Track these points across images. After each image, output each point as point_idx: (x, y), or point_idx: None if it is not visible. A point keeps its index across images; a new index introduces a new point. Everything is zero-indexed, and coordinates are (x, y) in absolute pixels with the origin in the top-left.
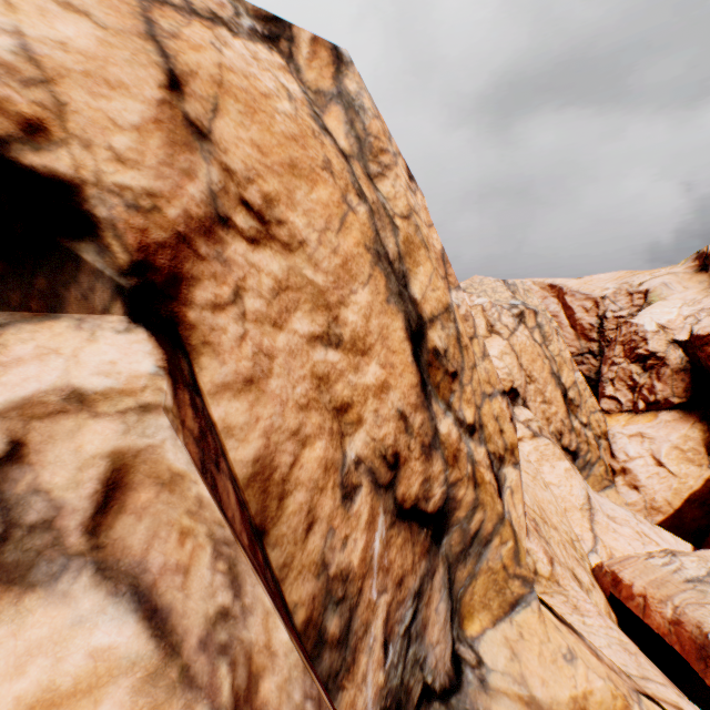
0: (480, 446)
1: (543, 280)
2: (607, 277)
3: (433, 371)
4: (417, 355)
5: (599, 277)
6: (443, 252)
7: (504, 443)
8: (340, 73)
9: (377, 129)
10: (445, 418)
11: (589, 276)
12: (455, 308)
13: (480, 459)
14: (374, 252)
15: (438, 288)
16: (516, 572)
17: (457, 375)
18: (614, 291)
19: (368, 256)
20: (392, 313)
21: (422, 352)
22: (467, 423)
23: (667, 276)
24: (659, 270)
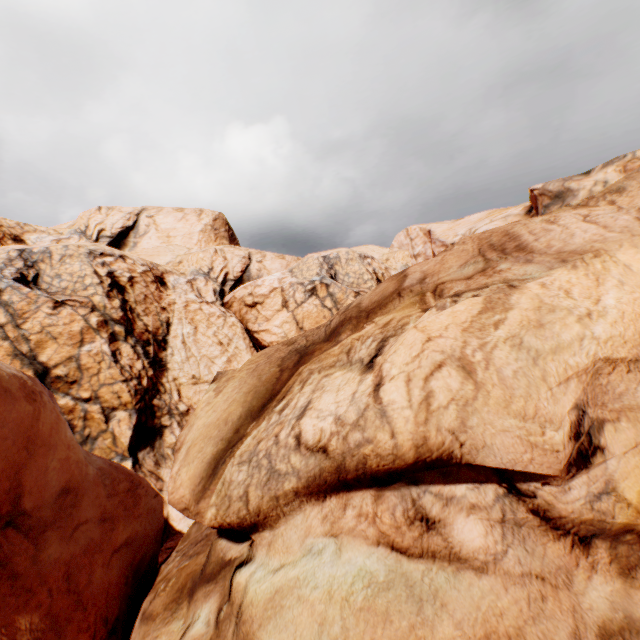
0: (96, 405)
1: (425, 226)
2: (475, 219)
3: (56, 384)
4: (44, 381)
5: (469, 219)
6: (82, 330)
7: (121, 402)
8: (1, 296)
9: (22, 306)
10: (65, 399)
11: (468, 217)
12: (84, 354)
13: (95, 410)
14: (14, 355)
15: (64, 352)
16: (116, 450)
17: (77, 381)
18: (460, 237)
19: (11, 357)
20: (26, 371)
21: (47, 379)
22: (85, 398)
23: (496, 222)
24: (509, 210)
